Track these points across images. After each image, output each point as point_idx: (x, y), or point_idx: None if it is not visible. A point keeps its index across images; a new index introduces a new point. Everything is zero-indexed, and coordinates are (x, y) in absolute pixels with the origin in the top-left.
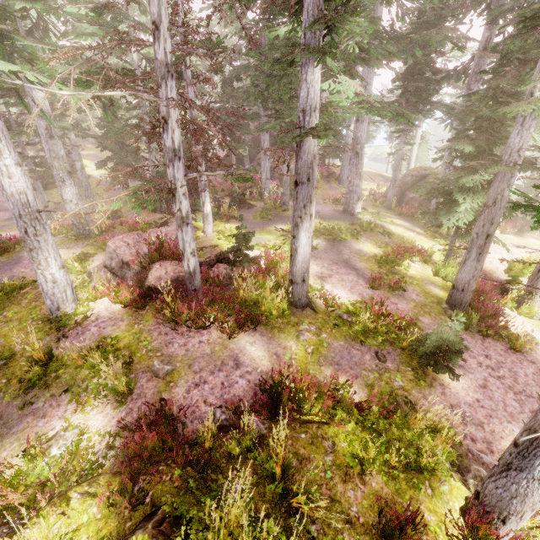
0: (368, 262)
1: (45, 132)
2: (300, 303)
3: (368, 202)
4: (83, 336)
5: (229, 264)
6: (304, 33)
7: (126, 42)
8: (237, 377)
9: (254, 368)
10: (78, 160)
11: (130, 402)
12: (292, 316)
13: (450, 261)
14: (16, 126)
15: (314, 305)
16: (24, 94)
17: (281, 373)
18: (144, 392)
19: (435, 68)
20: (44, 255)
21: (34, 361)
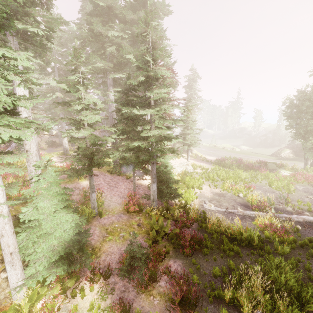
0: None
1: None
2: None
3: None
4: None
5: None
6: None
7: None
8: None
9: None
10: None
11: None
12: None
13: None
14: None
15: None
16: None
17: None
18: None
19: None
20: None
21: None
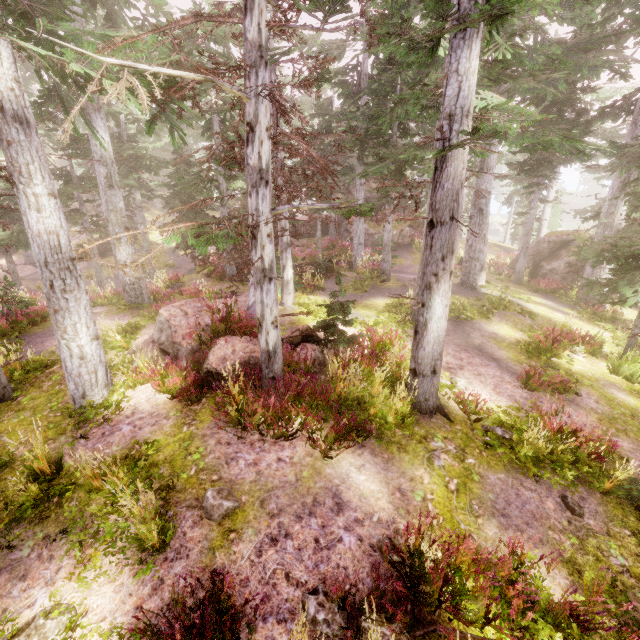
0: (510, 351)
1: (104, 181)
2: (427, 406)
3: (488, 275)
4: (111, 438)
5: (319, 344)
6: (457, 3)
7: (206, 19)
8: (340, 530)
9: (366, 514)
10: (142, 223)
11: (161, 567)
12: (415, 426)
13: (633, 353)
14: (77, 181)
15: (445, 409)
16: (89, 145)
17: (419, 531)
18: (187, 548)
19: (581, 108)
20: (72, 319)
21: (34, 474)
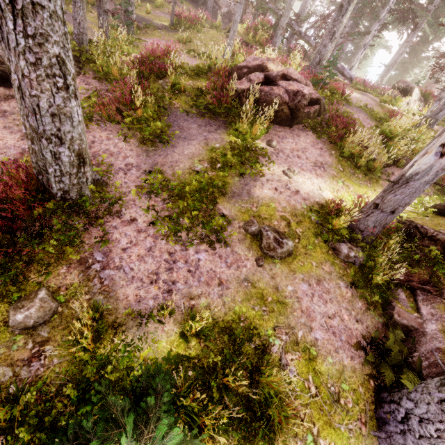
0: None
1: None
2: None
3: None
4: None
5: None
6: None
7: None
8: None
9: None
10: None
11: None
12: None
13: None
14: None
15: None
16: None
17: None
18: None
19: None
20: None
21: None
